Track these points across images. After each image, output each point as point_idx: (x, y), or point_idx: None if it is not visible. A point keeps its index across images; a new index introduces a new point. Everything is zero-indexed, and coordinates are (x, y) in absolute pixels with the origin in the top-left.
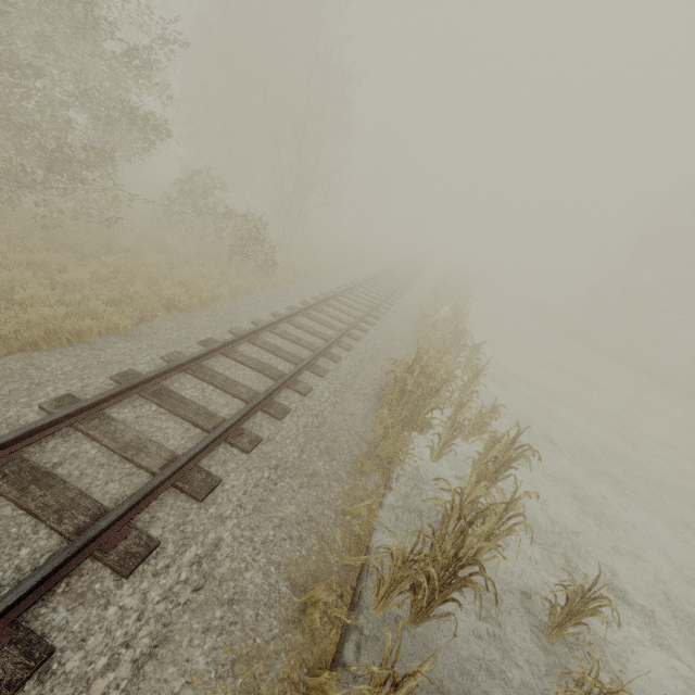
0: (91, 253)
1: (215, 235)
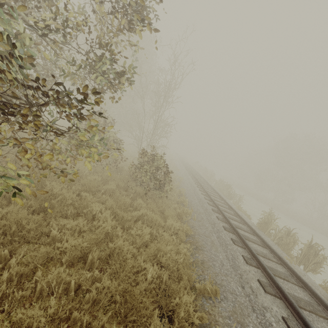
0: (33, 229)
1: (114, 162)
